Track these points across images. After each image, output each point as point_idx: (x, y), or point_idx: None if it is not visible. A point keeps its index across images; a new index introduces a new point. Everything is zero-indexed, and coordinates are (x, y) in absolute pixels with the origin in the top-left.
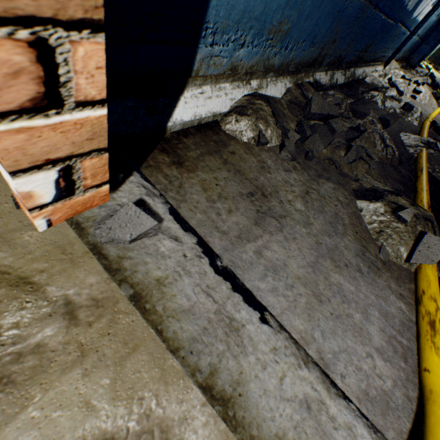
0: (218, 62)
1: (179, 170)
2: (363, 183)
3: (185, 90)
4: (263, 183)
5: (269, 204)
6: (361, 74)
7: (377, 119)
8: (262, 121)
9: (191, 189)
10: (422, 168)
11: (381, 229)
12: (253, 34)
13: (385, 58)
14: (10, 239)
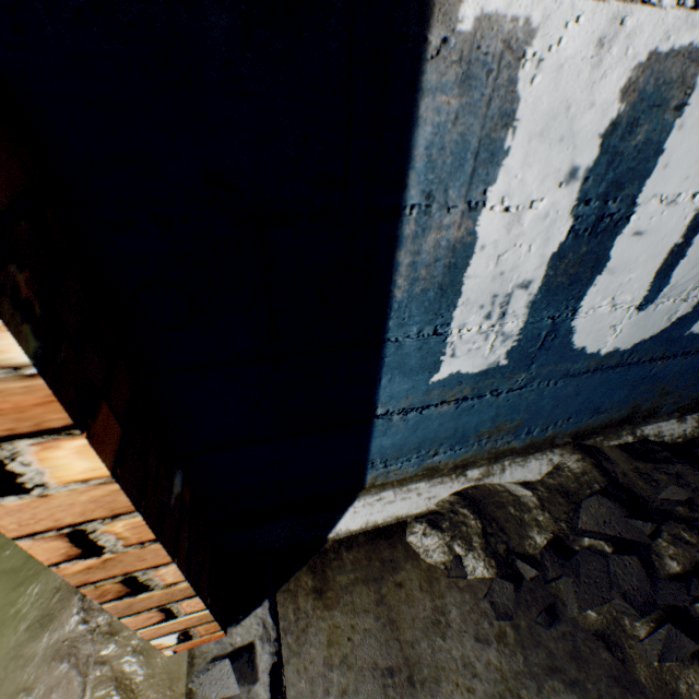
0: (402, 471)
1: (316, 601)
2: None
3: (356, 500)
4: (421, 655)
5: None
6: None
7: None
8: (463, 540)
9: (314, 636)
10: None
11: None
12: (448, 445)
13: None
14: (151, 655)
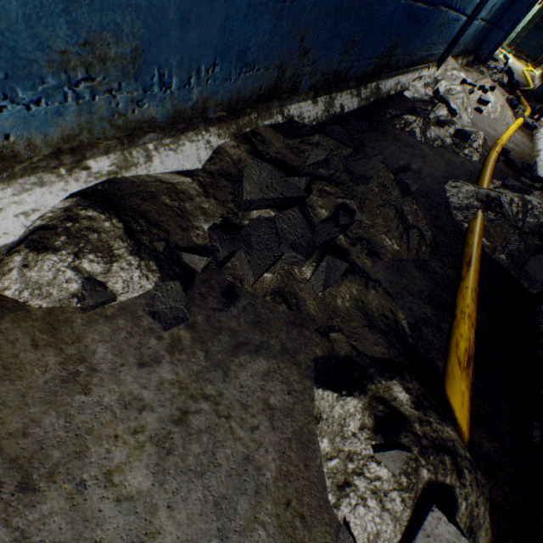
0: None
1: None
2: (337, 339)
3: None
4: (46, 438)
5: (28, 516)
6: (394, 87)
7: (393, 181)
8: (97, 254)
9: None
10: (471, 257)
11: (347, 477)
12: None
13: (434, 56)
14: None
